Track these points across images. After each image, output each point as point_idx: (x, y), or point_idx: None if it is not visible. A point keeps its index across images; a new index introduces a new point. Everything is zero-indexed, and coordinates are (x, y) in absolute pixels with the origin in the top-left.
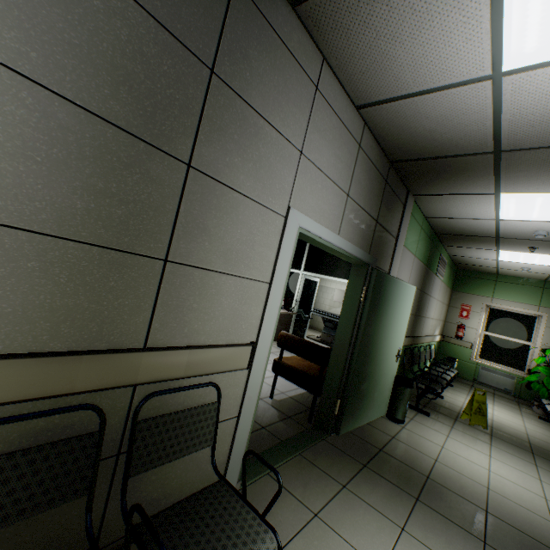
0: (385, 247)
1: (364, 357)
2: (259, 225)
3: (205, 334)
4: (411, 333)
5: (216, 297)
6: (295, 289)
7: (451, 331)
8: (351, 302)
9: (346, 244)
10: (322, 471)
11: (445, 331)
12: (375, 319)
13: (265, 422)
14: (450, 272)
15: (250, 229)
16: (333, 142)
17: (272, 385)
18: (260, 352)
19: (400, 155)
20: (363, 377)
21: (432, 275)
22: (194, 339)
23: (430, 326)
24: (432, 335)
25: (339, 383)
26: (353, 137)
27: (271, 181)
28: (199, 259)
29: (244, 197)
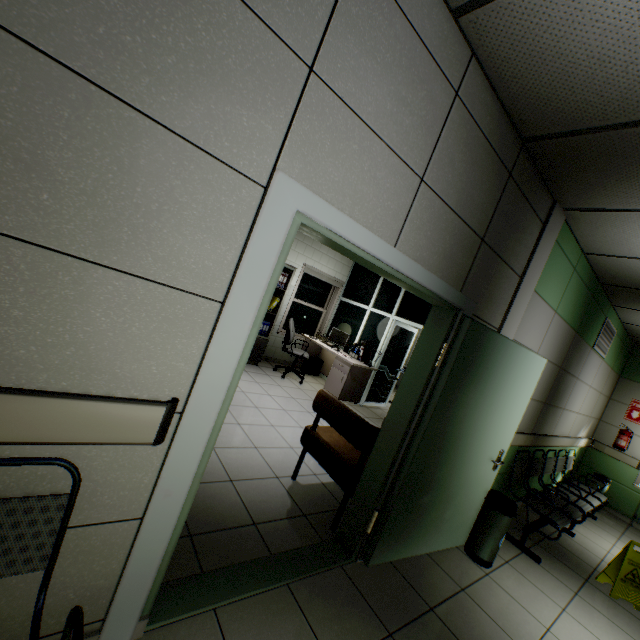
0: (496, 287)
1: (430, 455)
2: (197, 189)
3: (51, 371)
4: (533, 428)
5: (77, 306)
6: (380, 337)
7: (608, 436)
8: (419, 365)
9: (410, 265)
10: (309, 627)
11: (598, 434)
12: (459, 398)
13: (263, 516)
14: (620, 349)
15: (171, 192)
16: (392, 69)
17: (297, 462)
18: (195, 420)
19: (539, 123)
20: (426, 485)
21: (586, 348)
22: (19, 374)
23: (570, 422)
24: (573, 437)
25: (379, 487)
26: (443, 74)
27: (228, 108)
28: (25, 223)
29: (153, 123)
